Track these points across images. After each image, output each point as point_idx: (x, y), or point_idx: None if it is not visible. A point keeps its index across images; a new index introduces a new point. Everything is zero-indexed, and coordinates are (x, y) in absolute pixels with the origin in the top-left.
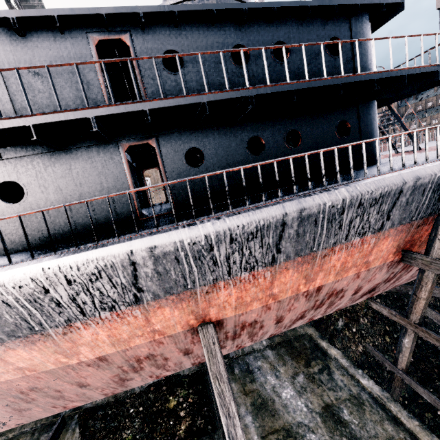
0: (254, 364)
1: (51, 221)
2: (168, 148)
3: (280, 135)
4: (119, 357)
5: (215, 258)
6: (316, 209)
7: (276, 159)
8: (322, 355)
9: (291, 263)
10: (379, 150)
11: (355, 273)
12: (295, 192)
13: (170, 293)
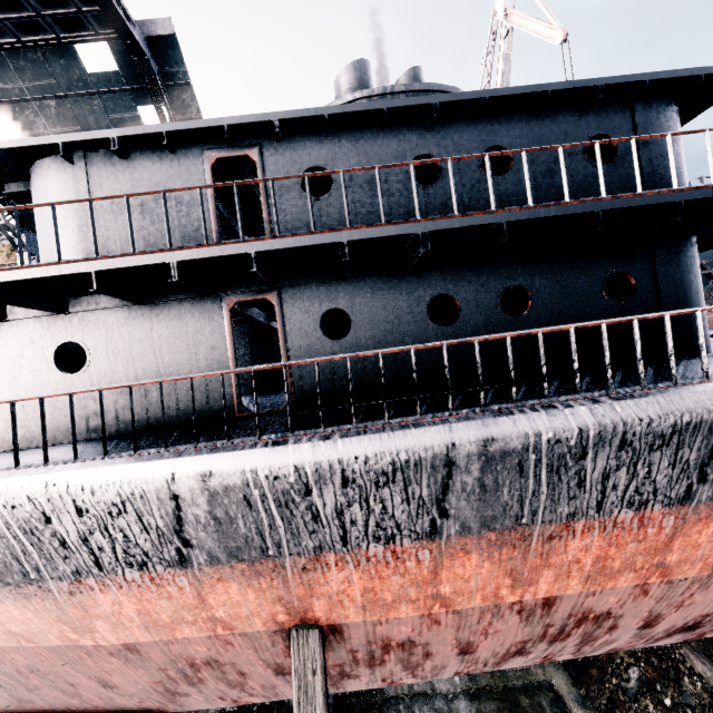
0: None
1: (113, 403)
2: (295, 308)
3: (489, 293)
4: (159, 651)
5: (316, 509)
6: (519, 442)
7: (447, 342)
8: None
9: (475, 541)
10: (704, 328)
11: (636, 583)
12: (484, 404)
13: (237, 557)
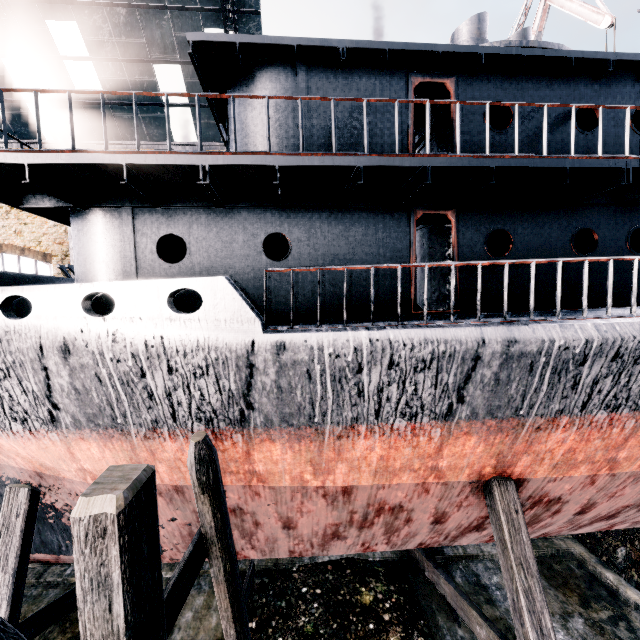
0: (487, 577)
1: (310, 291)
2: (469, 225)
3: (621, 231)
4: (365, 495)
5: (579, 378)
6: None
7: None
8: (609, 595)
9: None
10: None
11: None
12: None
13: (492, 415)
